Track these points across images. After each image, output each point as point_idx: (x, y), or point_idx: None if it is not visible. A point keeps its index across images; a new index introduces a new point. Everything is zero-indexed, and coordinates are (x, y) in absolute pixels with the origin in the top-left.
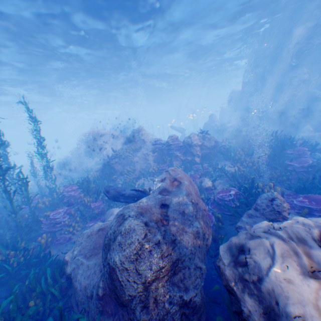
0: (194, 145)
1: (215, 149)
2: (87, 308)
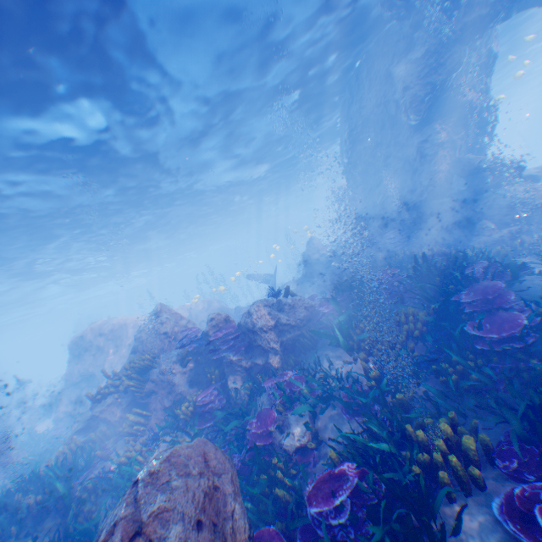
0: (260, 330)
1: (314, 321)
2: None
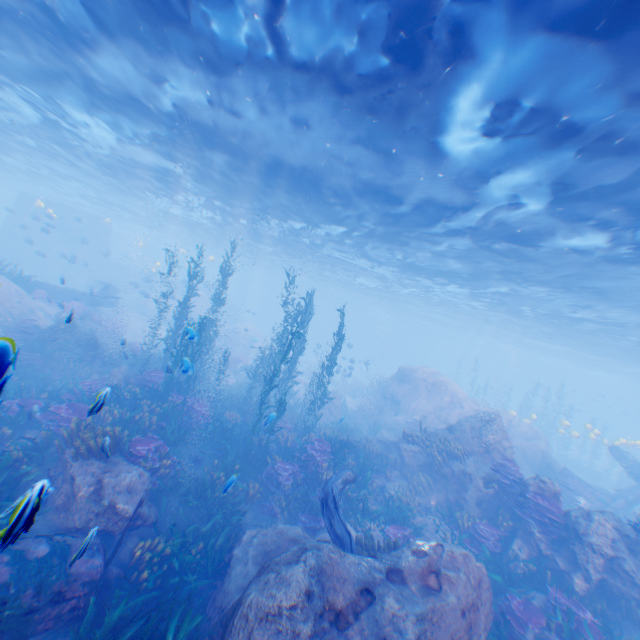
0: (587, 543)
1: None
2: (212, 615)
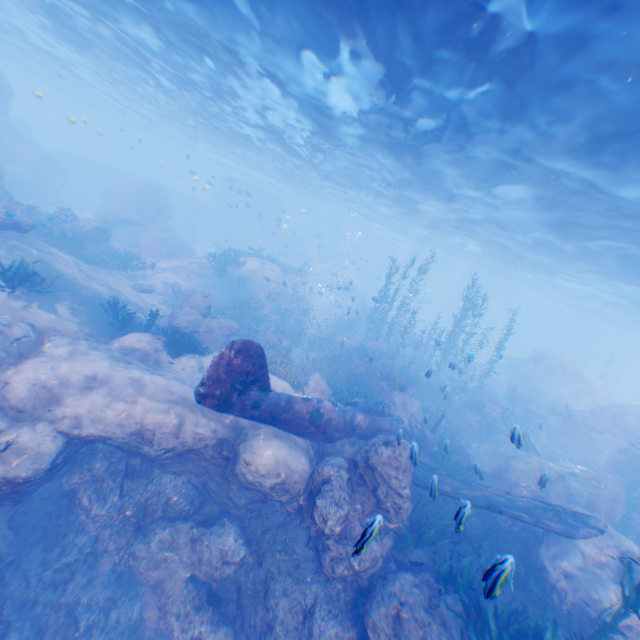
0: None
1: None
2: None
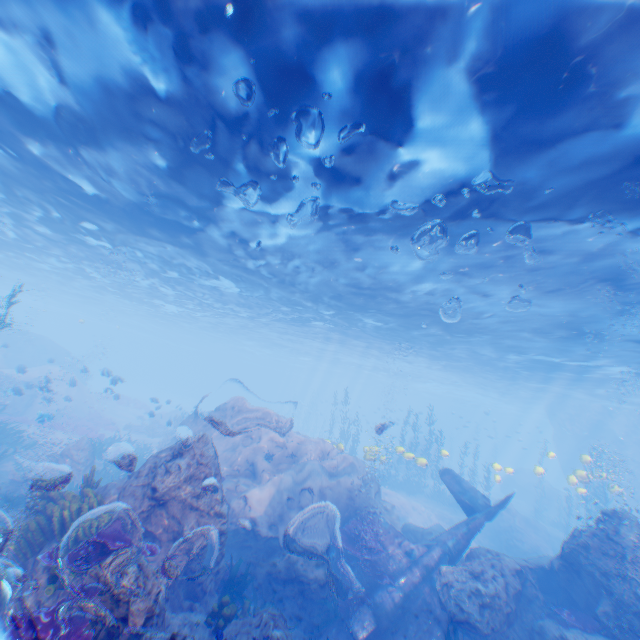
0: None
1: None
2: None
